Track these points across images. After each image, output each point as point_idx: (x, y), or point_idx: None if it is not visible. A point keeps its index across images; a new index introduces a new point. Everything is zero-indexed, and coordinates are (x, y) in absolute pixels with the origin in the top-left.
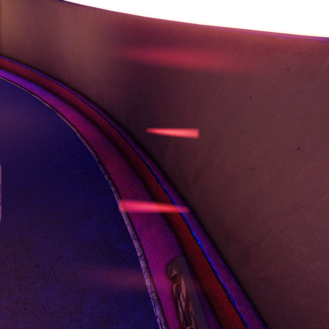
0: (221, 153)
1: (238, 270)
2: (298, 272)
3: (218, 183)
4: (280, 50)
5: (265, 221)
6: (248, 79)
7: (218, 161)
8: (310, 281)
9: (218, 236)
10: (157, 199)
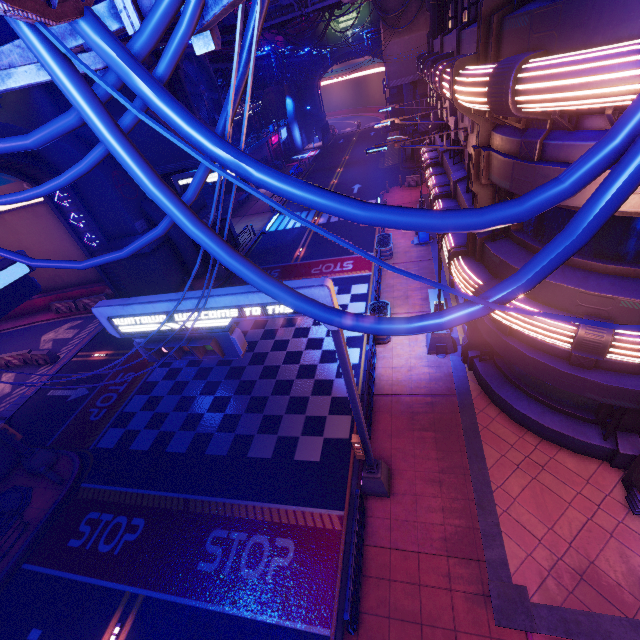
0: None
1: (68, 284)
2: None
3: None
4: None
5: None
6: None
7: None
8: None
9: (55, 285)
10: (28, 311)
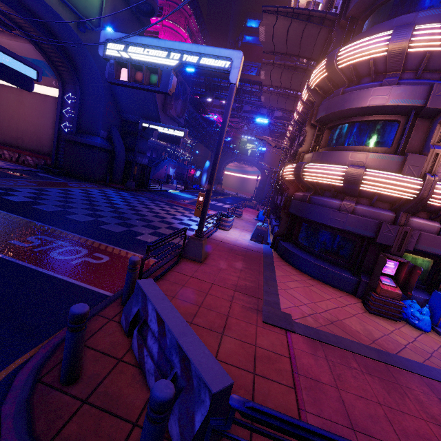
0: (2, 116)
1: (24, 147)
2: (32, 132)
3: (6, 126)
4: (5, 87)
5: (22, 127)
6: (0, 93)
7: (2, 119)
8: (34, 132)
9: (14, 143)
10: None
